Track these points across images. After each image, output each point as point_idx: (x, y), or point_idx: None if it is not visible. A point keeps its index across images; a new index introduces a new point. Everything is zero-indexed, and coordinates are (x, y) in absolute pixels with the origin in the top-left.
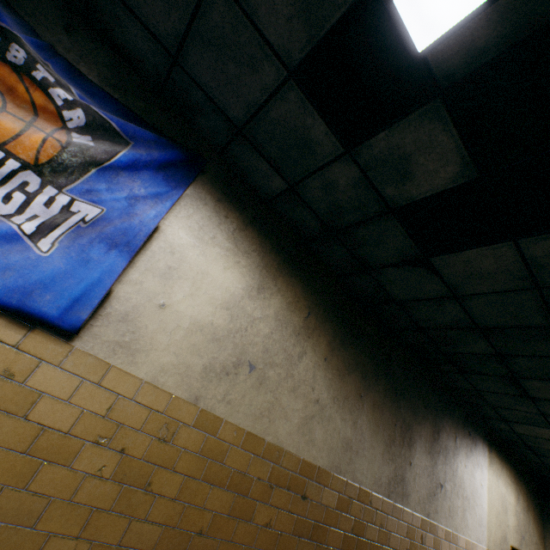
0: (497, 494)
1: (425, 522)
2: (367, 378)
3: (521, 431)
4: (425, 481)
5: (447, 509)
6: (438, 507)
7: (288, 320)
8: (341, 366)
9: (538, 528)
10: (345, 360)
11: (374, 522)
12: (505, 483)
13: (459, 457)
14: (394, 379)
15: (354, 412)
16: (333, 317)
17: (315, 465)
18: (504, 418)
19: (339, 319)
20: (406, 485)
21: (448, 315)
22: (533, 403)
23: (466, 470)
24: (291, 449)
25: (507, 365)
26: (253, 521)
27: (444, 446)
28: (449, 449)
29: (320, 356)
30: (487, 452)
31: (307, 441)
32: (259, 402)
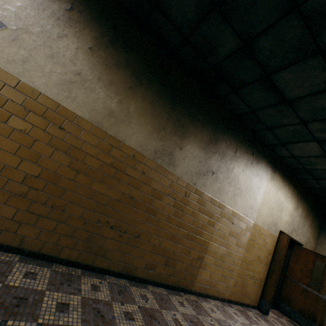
0: (274, 198)
1: (191, 187)
2: (139, 78)
3: (297, 154)
4: (196, 164)
5: (216, 187)
6: (207, 183)
7: (45, 5)
8: (109, 60)
9: (313, 232)
10: (113, 57)
11: (136, 168)
12: (285, 195)
13: (237, 163)
14: (172, 89)
15: (121, 95)
16: (101, 21)
17: (75, 114)
18: (281, 142)
19: (108, 24)
20: (174, 160)
21: (190, 0)
22: (292, 110)
23: (243, 173)
24: (48, 95)
25: (256, 59)
26: (8, 124)
27: (222, 151)
28: (226, 154)
29: (84, 44)
30: (270, 171)
31: (66, 96)
32: (12, 53)
